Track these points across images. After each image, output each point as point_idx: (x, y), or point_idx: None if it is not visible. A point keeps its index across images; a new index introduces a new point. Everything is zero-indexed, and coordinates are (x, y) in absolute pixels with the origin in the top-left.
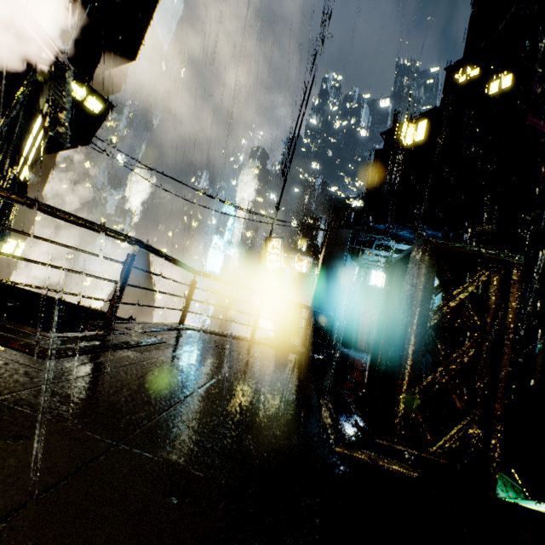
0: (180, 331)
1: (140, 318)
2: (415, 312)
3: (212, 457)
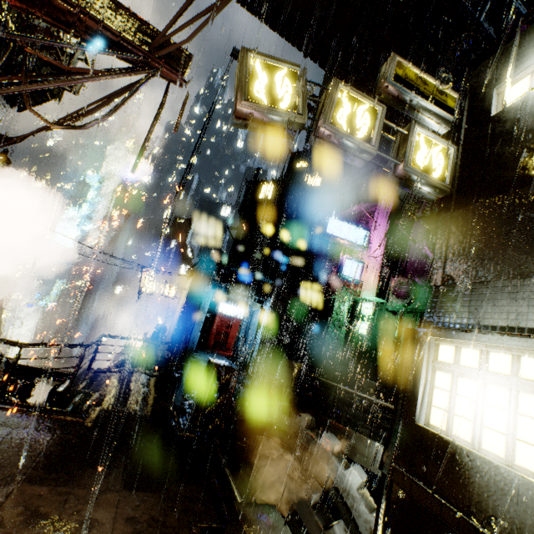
0: (93, 378)
1: None
2: (208, 388)
3: (150, 441)
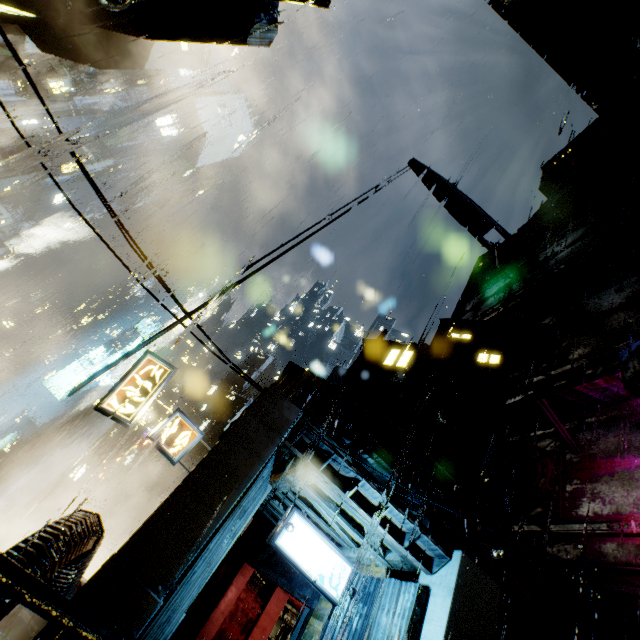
0: None
1: None
2: None
3: None
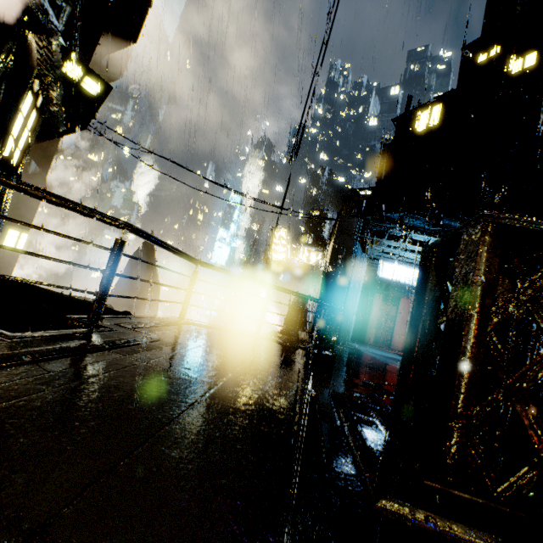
0: (179, 326)
1: (145, 311)
2: (473, 309)
3: None
